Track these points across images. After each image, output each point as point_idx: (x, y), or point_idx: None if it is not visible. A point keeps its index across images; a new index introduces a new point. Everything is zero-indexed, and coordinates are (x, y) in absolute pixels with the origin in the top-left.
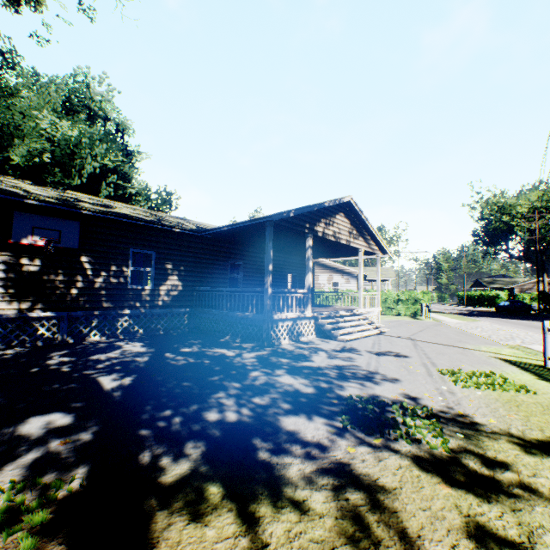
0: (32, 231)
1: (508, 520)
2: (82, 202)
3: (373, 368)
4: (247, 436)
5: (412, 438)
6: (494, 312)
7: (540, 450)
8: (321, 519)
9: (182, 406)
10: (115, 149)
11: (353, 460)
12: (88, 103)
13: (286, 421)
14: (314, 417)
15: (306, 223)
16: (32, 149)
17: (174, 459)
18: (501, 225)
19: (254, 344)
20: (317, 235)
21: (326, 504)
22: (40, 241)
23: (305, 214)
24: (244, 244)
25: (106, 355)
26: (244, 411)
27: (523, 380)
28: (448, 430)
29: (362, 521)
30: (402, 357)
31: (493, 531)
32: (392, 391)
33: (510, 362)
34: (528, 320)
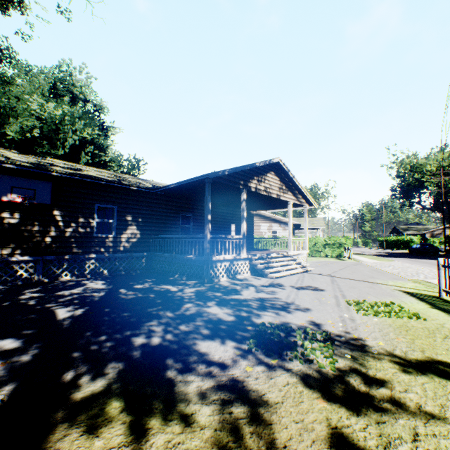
0: (11, 190)
1: (370, 432)
2: (55, 166)
3: (291, 299)
4: (163, 357)
5: (306, 359)
6: (408, 253)
7: (417, 369)
8: (202, 431)
9: (117, 333)
10: (93, 124)
11: (248, 378)
12: (70, 88)
13: (201, 344)
14: (227, 341)
15: (240, 180)
16: (24, 126)
17: (92, 377)
18: (413, 181)
19: (197, 281)
20: (250, 190)
21: (210, 417)
22: (18, 198)
23: (240, 173)
24: (192, 199)
25: (71, 291)
26: (168, 336)
27: (418, 308)
28: (339, 352)
29: (237, 432)
30: (319, 290)
31: (354, 442)
32: (301, 319)
33: (411, 294)
34: (435, 260)
